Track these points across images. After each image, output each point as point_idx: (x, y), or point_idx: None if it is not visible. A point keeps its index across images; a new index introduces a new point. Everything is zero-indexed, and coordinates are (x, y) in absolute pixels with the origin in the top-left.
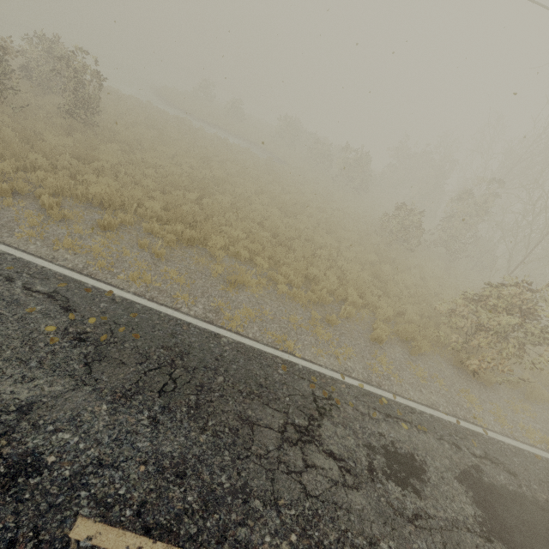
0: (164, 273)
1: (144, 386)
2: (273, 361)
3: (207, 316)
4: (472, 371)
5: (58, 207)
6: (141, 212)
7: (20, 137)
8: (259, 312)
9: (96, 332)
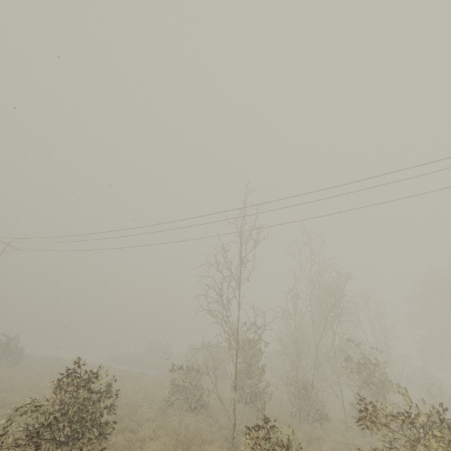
0: None
1: None
2: None
3: None
4: None
5: None
6: None
7: None
8: None
9: None
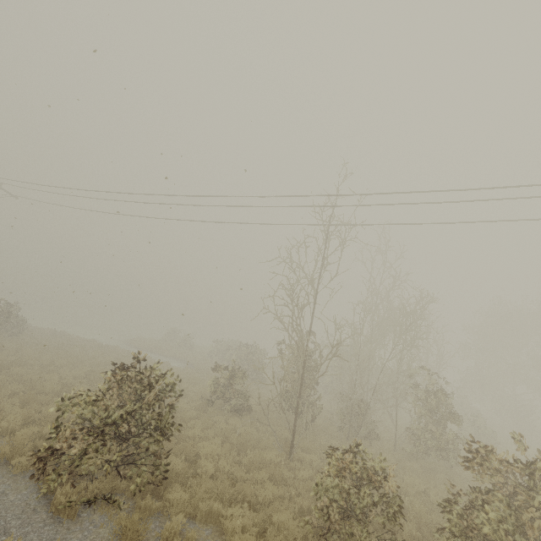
0: None
1: None
2: None
3: None
4: (46, 491)
5: None
6: None
7: None
8: None
9: None
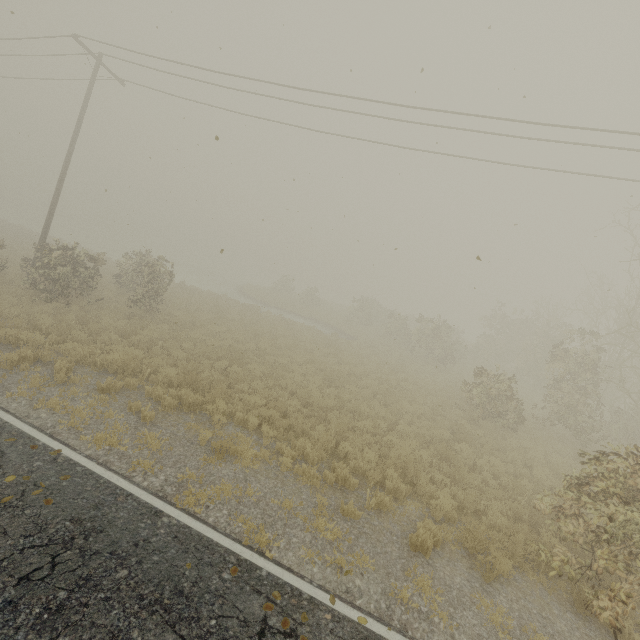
0: (141, 437)
1: (7, 567)
2: (222, 558)
3: (163, 490)
4: (610, 625)
5: (70, 372)
6: (155, 378)
7: (78, 320)
8: (241, 491)
9: (4, 492)
